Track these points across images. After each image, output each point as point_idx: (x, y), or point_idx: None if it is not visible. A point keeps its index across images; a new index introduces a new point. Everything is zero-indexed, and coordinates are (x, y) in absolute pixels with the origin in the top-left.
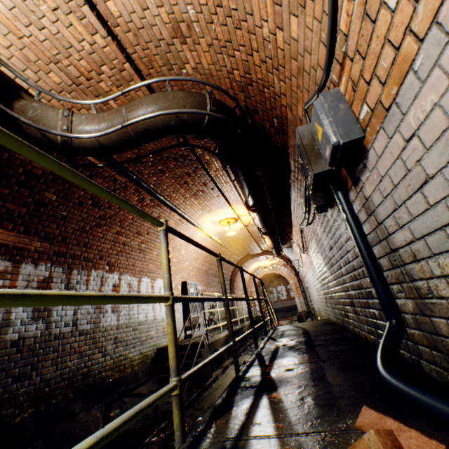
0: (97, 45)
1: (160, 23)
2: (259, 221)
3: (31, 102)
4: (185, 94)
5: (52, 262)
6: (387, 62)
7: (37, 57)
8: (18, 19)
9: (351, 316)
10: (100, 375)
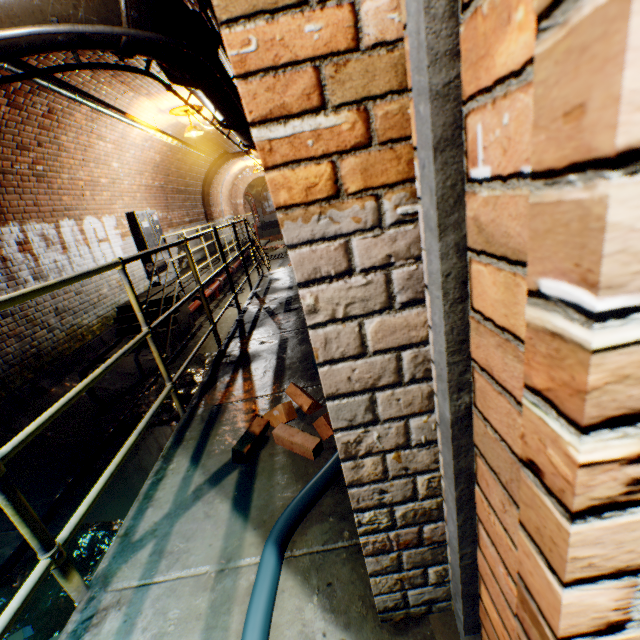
0: None
1: None
2: (237, 135)
3: None
4: None
5: None
6: None
7: None
8: None
9: None
10: (57, 351)
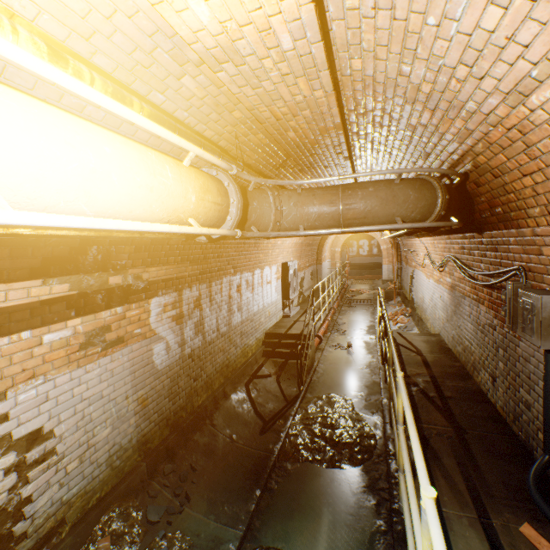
0: (311, 97)
1: (412, 88)
2: None
3: (252, 204)
4: (416, 195)
5: (199, 282)
6: None
7: (228, 100)
8: (234, 82)
9: (483, 377)
10: (235, 363)
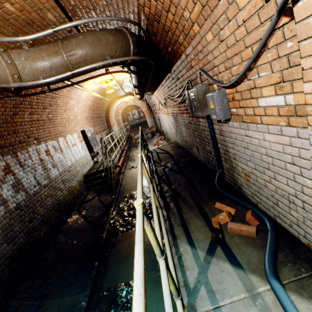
0: None
1: None
2: (137, 90)
3: None
4: (114, 38)
5: (2, 154)
6: (250, 113)
7: None
8: None
9: (194, 150)
10: (65, 200)
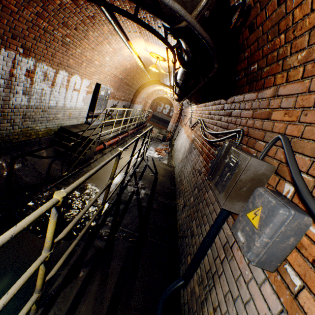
0: None
1: None
2: (177, 89)
3: None
4: None
5: None
6: None
7: None
8: None
9: (180, 202)
10: (8, 138)
